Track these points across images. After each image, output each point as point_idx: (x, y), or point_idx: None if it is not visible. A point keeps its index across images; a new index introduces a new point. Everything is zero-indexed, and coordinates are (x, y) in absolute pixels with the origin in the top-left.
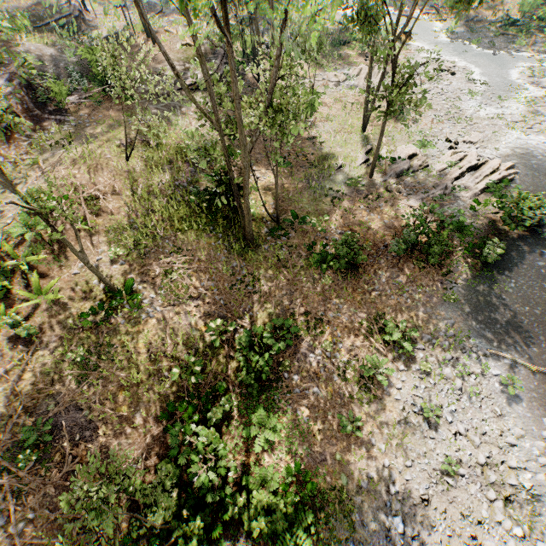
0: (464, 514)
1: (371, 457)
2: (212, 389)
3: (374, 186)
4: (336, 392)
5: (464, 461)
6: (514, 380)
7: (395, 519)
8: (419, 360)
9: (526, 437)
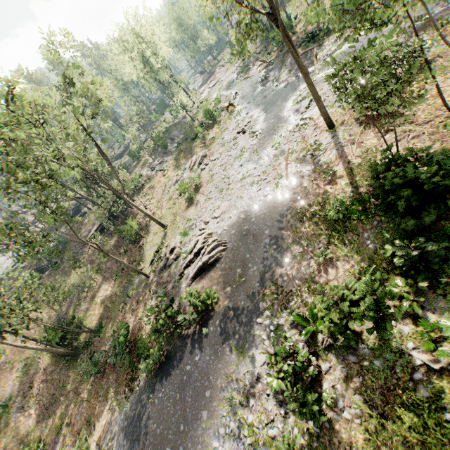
0: None
1: None
2: None
3: (146, 286)
4: None
5: None
6: None
7: None
8: None
9: None
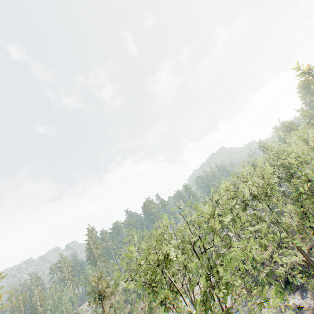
0: None
1: None
2: None
3: None
4: None
5: None
6: None
7: None
8: None
9: None
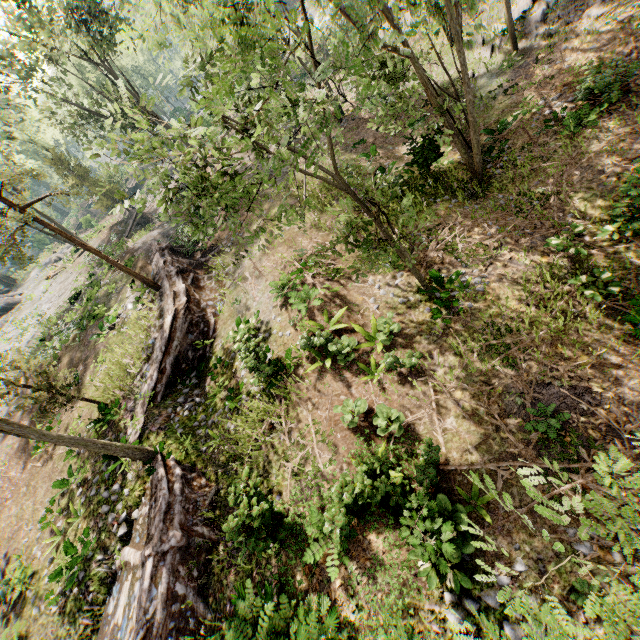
0: None
1: None
2: None
3: (530, 50)
4: None
5: None
6: None
7: None
8: None
9: None
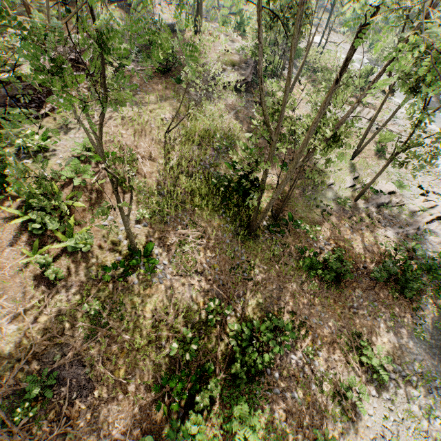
0: None
1: None
2: (202, 369)
3: (357, 209)
4: (312, 402)
5: None
6: None
7: None
8: (389, 389)
9: None
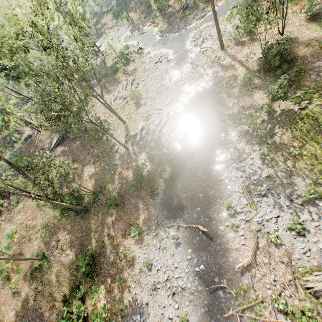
0: (159, 305)
1: (130, 292)
2: (79, 283)
3: (129, 154)
4: (119, 267)
5: (160, 282)
6: (176, 236)
7: (137, 315)
8: (145, 240)
9: (182, 261)
